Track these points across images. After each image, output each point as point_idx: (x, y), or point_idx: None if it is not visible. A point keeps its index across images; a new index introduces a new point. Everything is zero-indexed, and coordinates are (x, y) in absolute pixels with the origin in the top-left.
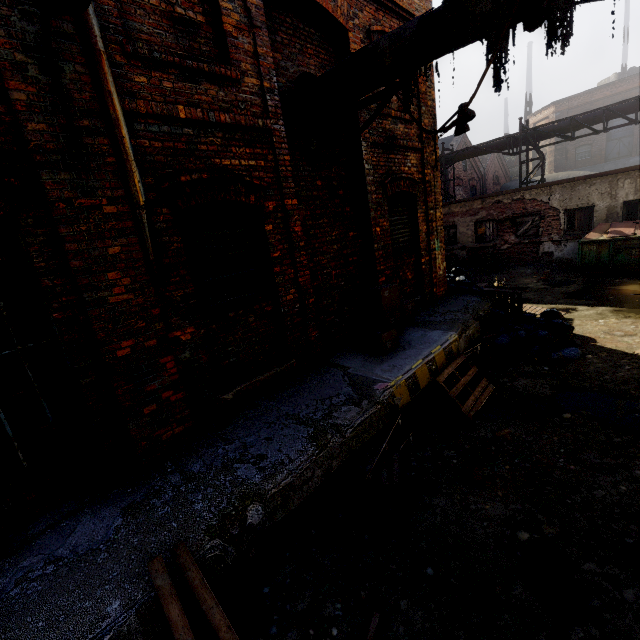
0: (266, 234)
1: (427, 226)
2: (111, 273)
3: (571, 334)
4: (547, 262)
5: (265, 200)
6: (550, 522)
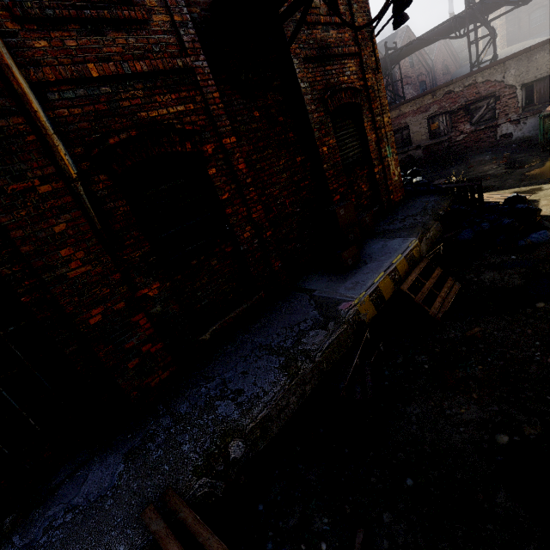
0: (211, 178)
1: (376, 134)
2: (63, 250)
3: (538, 217)
4: (506, 144)
5: (202, 144)
6: (530, 422)
